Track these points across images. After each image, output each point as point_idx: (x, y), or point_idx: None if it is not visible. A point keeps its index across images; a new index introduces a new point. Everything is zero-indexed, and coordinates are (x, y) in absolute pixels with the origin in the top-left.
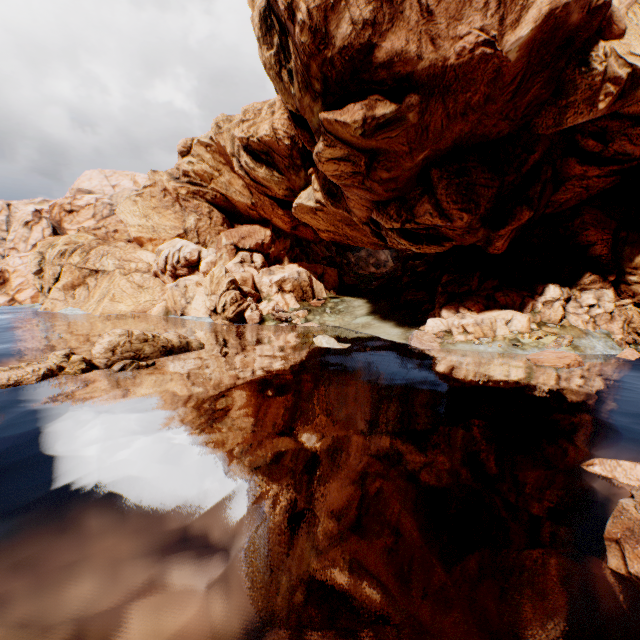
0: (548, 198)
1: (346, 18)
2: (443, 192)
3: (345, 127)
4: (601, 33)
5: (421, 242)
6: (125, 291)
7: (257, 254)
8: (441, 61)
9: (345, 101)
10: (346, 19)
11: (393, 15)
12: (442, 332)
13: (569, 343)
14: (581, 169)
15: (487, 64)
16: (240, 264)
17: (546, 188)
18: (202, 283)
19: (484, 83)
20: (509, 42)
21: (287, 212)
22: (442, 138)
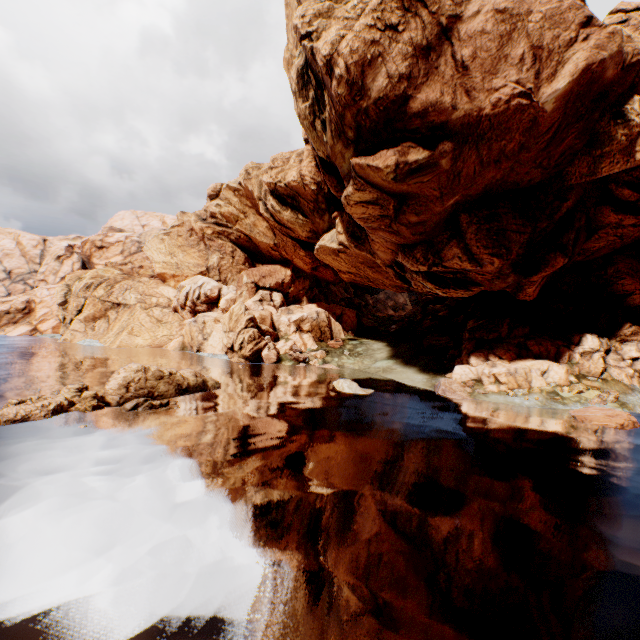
0: (581, 245)
1: (382, 72)
2: (472, 236)
3: (377, 171)
4: (633, 89)
5: (448, 286)
6: (144, 325)
7: (277, 293)
8: (476, 111)
9: (377, 148)
10: (382, 73)
11: (428, 70)
12: (471, 381)
13: (615, 399)
14: (616, 217)
15: (523, 114)
16: (259, 302)
17: (580, 235)
18: (220, 320)
19: (519, 132)
20: (545, 94)
21: (309, 253)
22: (473, 184)
